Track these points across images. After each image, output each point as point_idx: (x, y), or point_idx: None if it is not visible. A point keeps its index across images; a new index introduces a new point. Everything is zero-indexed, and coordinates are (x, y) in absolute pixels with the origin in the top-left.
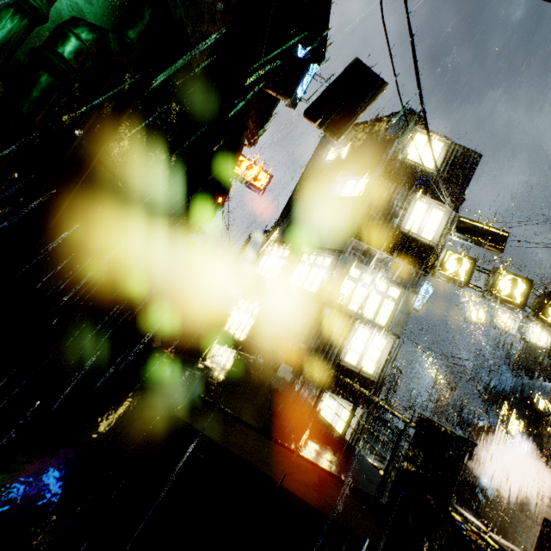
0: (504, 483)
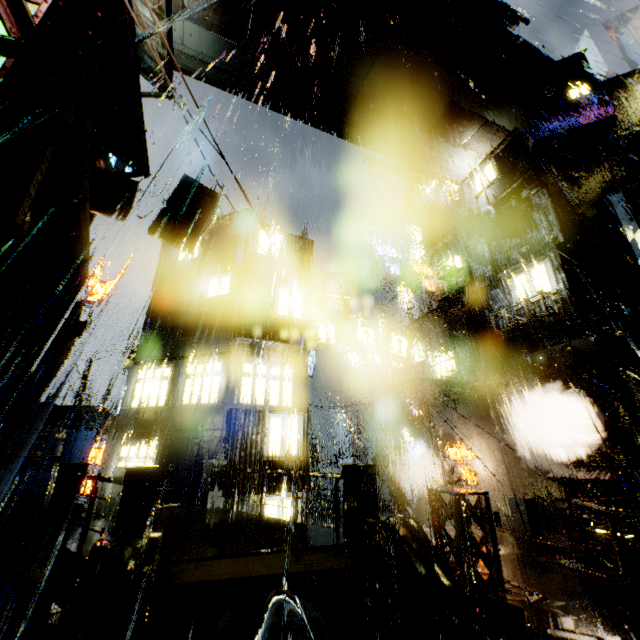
0: (418, 487)
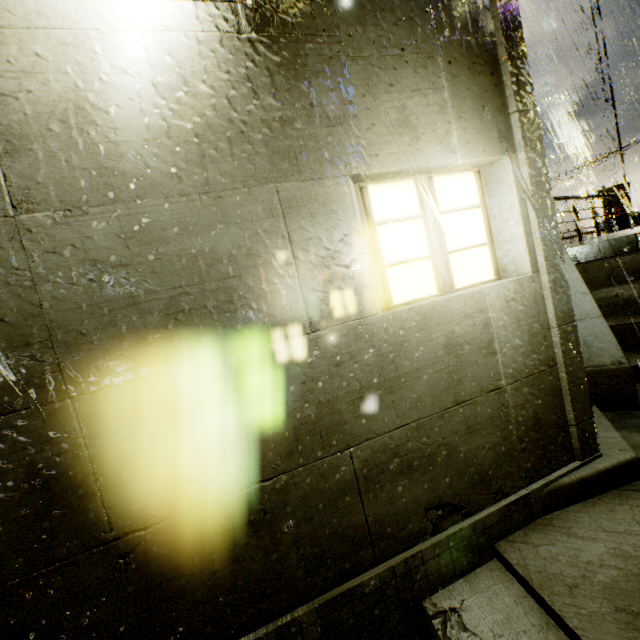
0: None
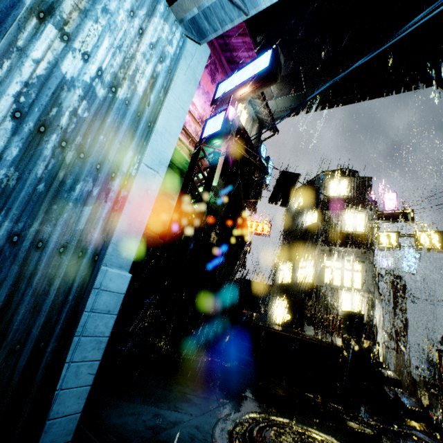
0: None
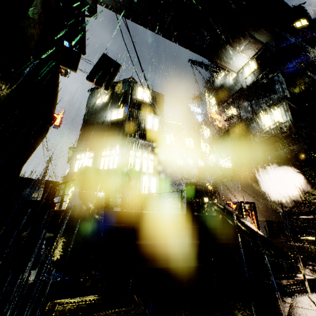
0: None
